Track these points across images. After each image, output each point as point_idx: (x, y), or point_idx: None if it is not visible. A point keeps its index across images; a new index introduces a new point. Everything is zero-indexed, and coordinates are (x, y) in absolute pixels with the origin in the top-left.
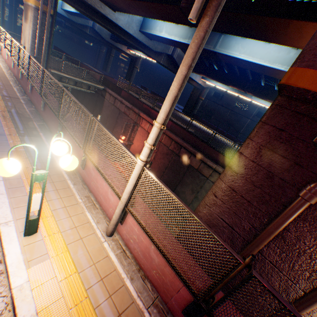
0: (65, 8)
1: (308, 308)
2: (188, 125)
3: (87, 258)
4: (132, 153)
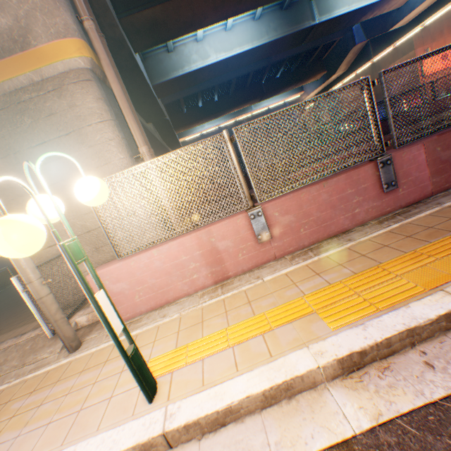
0: None
1: None
2: None
3: None
4: None
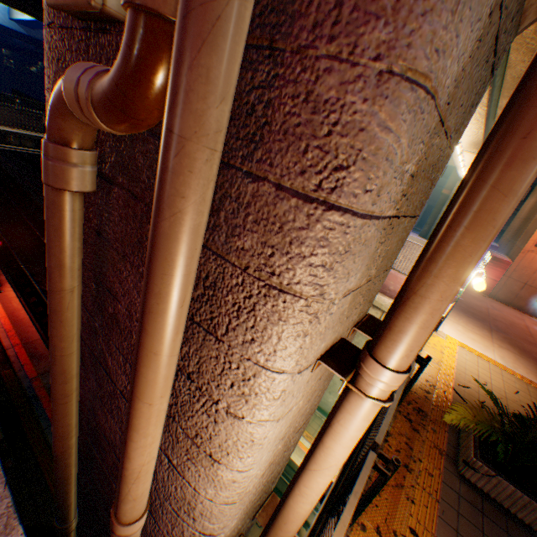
0: (15, 16)
1: (123, 504)
2: None
3: None
4: None
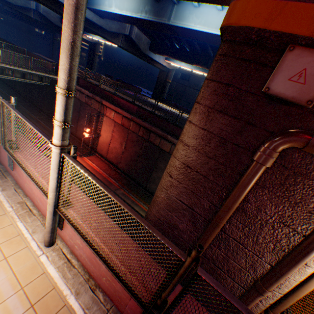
0: None
1: (275, 284)
2: (158, 109)
3: (12, 283)
4: (49, 139)
